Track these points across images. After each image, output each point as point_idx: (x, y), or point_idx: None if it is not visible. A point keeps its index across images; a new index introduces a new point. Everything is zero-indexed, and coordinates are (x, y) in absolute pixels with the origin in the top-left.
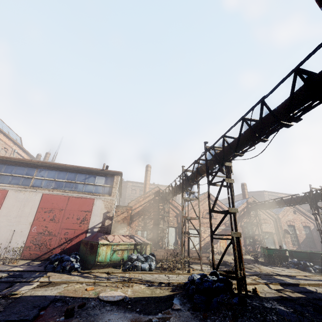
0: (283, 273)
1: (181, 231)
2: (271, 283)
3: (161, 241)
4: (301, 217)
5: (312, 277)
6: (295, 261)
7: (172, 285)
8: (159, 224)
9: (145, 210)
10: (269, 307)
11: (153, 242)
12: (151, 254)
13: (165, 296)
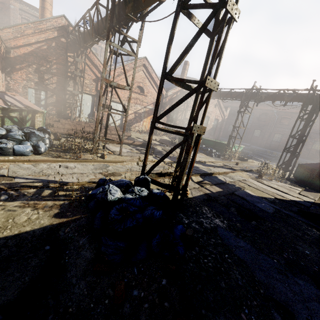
0: (196, 159)
1: (98, 103)
2: (193, 175)
3: (70, 110)
4: (217, 111)
5: (216, 163)
6: (204, 147)
7: (66, 190)
8: (67, 86)
9: (39, 55)
10: (210, 229)
11: (57, 109)
12: (41, 129)
13: (39, 231)
